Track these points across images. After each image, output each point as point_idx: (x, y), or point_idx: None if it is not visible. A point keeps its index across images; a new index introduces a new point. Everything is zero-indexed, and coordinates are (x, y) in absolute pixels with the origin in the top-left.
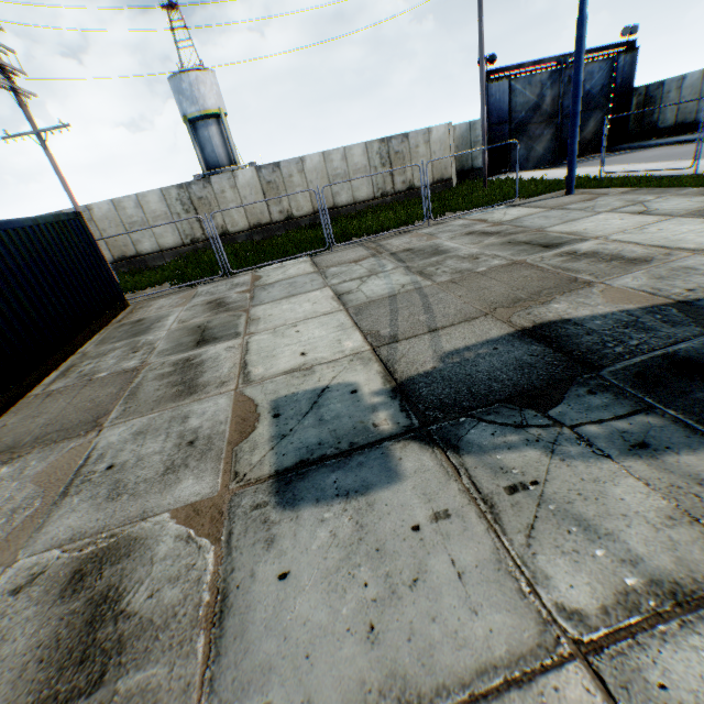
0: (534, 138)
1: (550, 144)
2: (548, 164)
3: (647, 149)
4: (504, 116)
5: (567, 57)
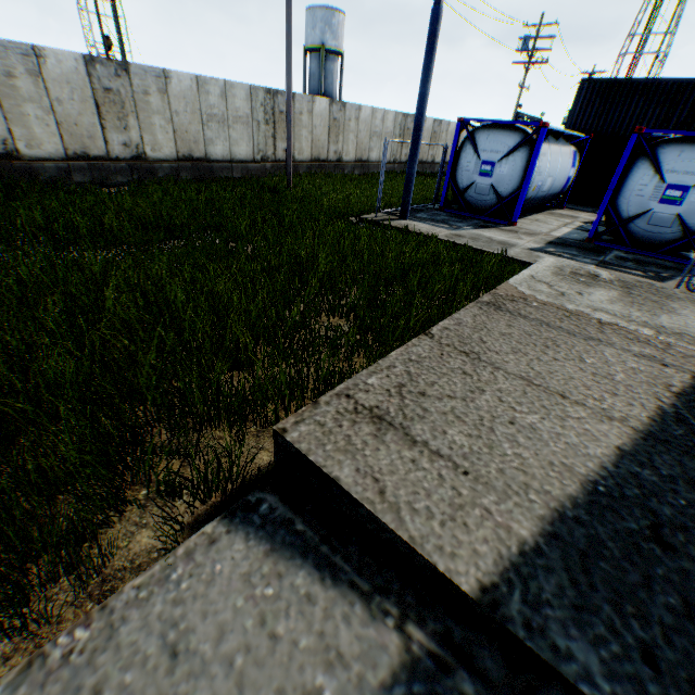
0: None
1: None
2: None
3: None
4: None
5: (533, 118)
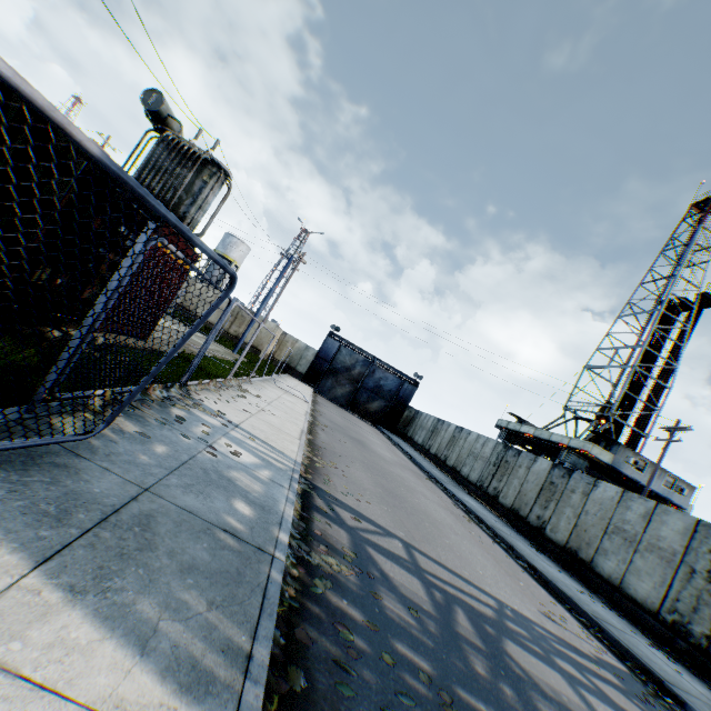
0: (339, 383)
1: (347, 394)
2: (341, 404)
3: (377, 428)
4: (328, 358)
5: (376, 359)
